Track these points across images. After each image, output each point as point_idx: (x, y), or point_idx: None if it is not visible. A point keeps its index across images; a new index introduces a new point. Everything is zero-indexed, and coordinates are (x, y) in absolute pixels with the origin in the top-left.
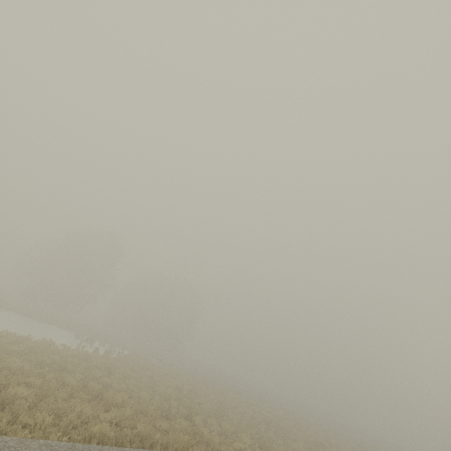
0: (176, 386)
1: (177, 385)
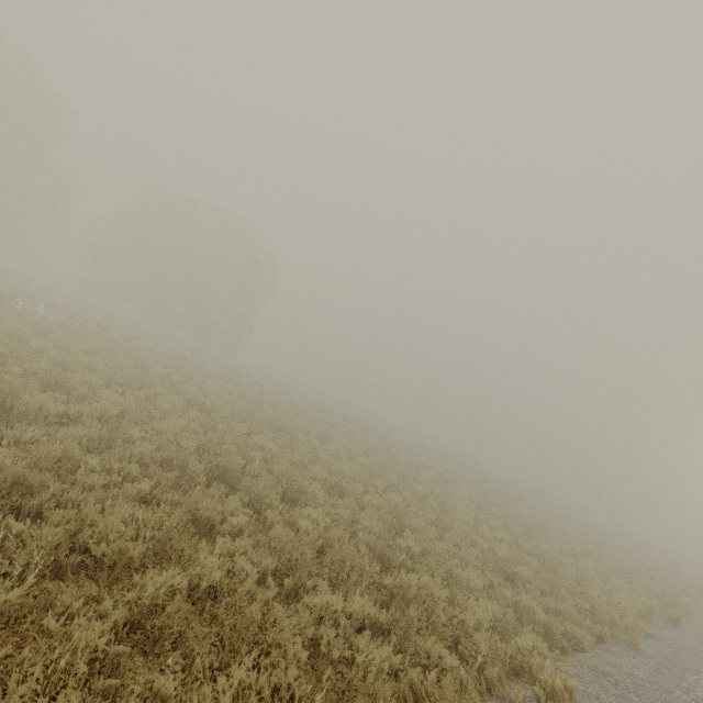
0: None
1: None
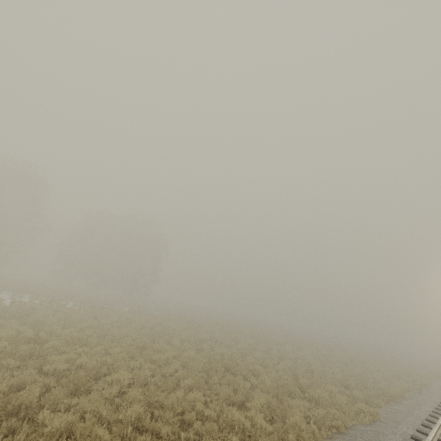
0: (35, 336)
1: (60, 332)
